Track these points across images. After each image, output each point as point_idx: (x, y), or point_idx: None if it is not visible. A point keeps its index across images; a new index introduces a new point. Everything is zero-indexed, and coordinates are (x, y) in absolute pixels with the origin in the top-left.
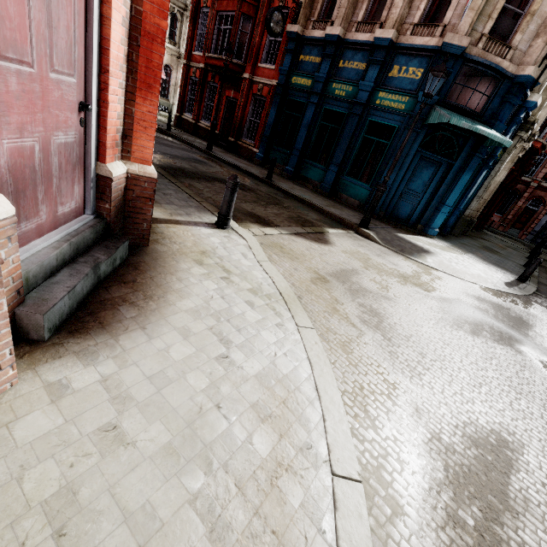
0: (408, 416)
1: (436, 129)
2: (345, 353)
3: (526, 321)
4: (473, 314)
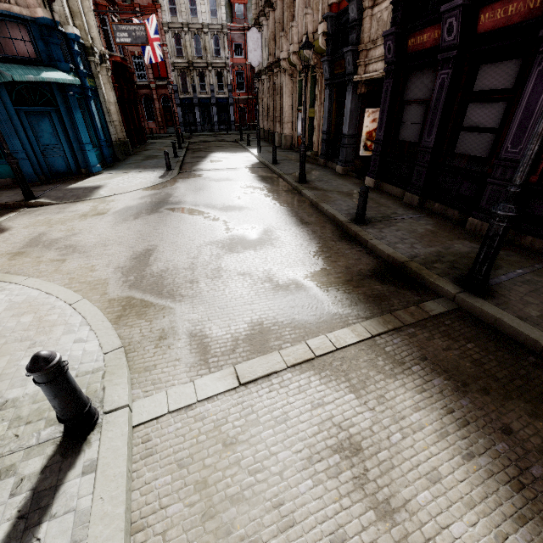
0: (103, 271)
1: (13, 84)
2: (58, 273)
3: (170, 194)
4: (136, 209)
